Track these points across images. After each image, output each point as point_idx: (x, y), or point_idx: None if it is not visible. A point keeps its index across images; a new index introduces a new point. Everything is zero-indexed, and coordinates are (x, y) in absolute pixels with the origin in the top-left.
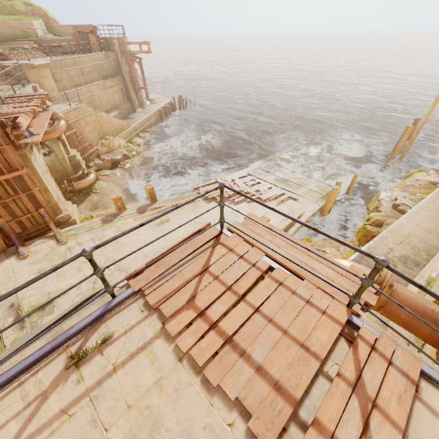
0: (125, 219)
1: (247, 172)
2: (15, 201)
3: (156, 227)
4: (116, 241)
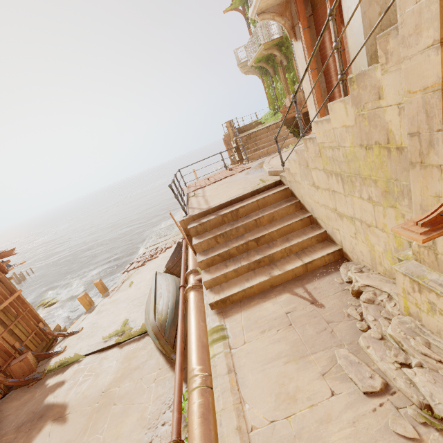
0: (103, 302)
1: (142, 253)
2: (17, 326)
3: (130, 287)
4: (117, 303)
